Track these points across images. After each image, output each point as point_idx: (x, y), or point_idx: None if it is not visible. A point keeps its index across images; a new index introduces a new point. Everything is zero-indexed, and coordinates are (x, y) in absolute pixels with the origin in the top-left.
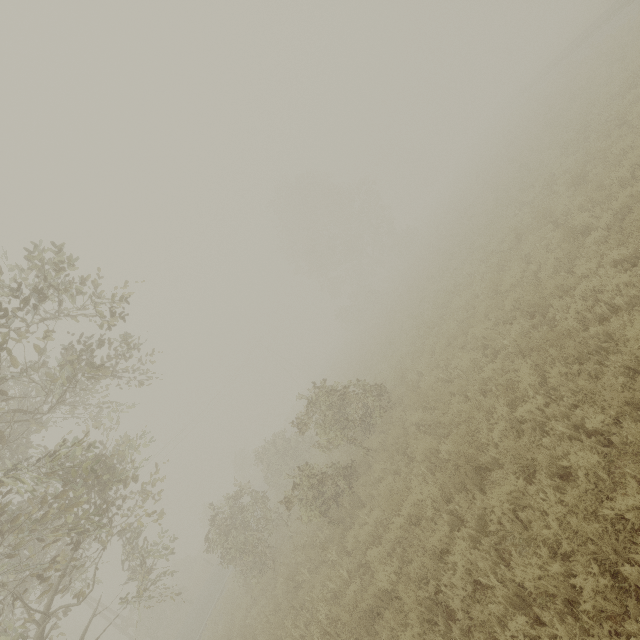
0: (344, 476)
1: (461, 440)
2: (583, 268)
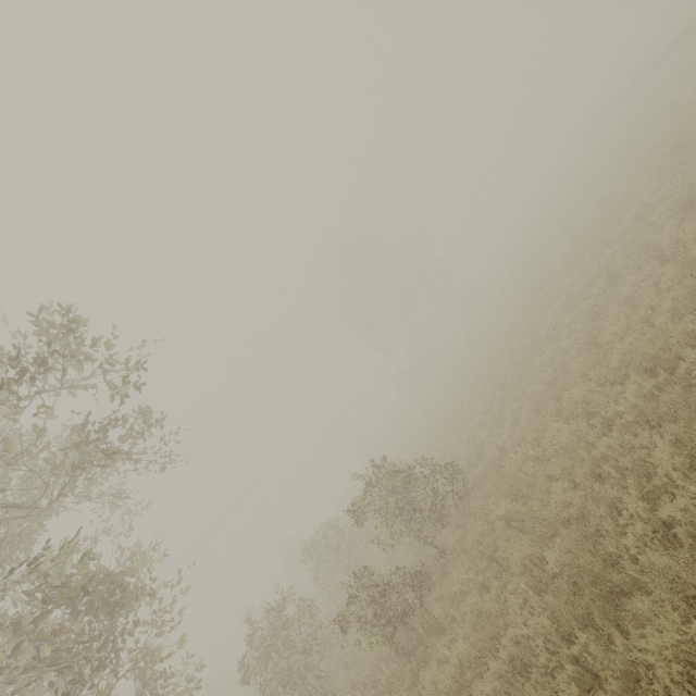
0: (413, 586)
1: (577, 547)
2: None
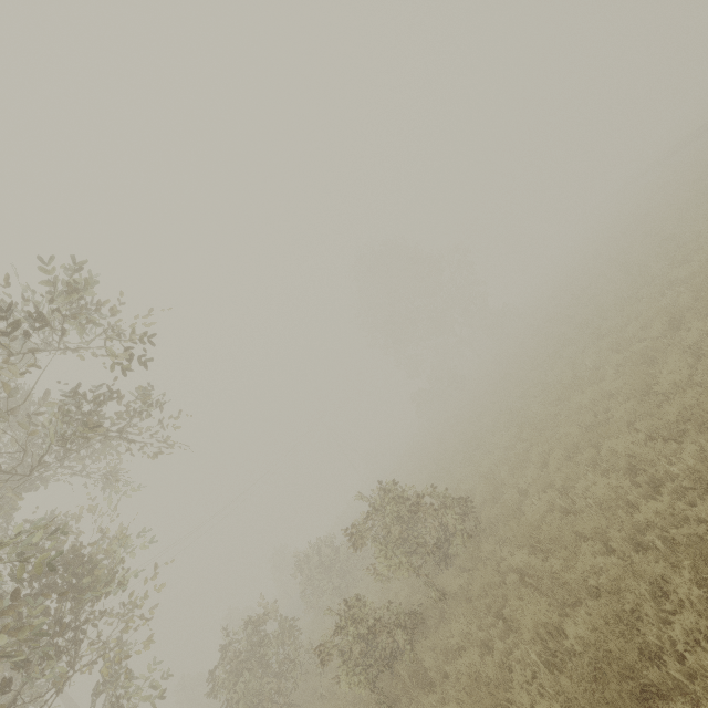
0: (405, 627)
1: (607, 627)
2: None
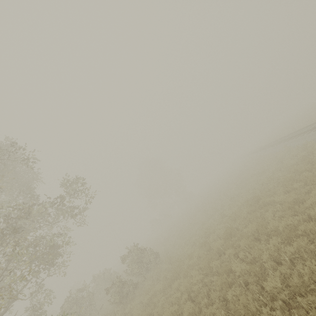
0: (133, 286)
1: (174, 271)
2: (219, 226)
